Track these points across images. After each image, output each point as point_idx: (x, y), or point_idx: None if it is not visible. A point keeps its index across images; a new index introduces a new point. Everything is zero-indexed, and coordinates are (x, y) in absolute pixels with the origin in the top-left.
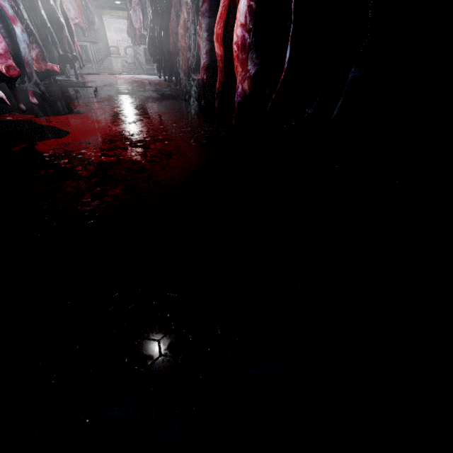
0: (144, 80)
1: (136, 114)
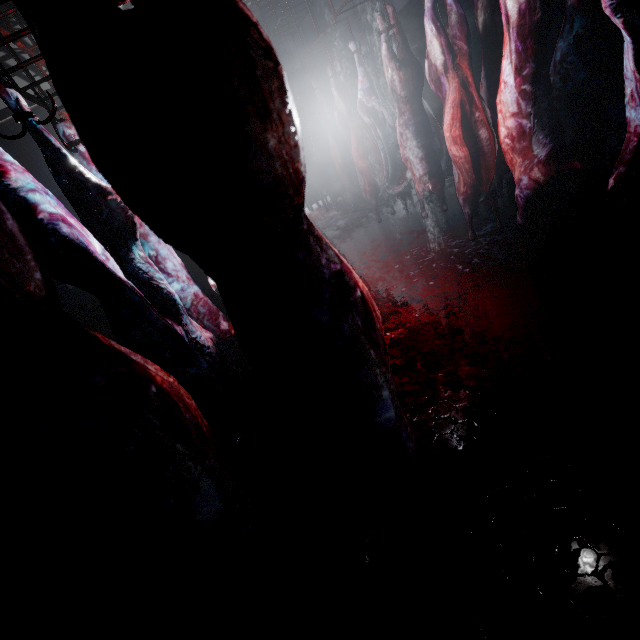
0: None
1: None
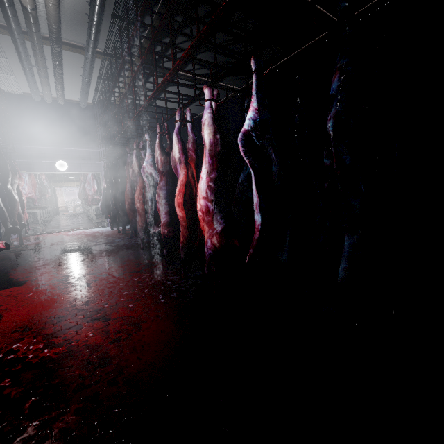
0: (95, 233)
1: (89, 273)
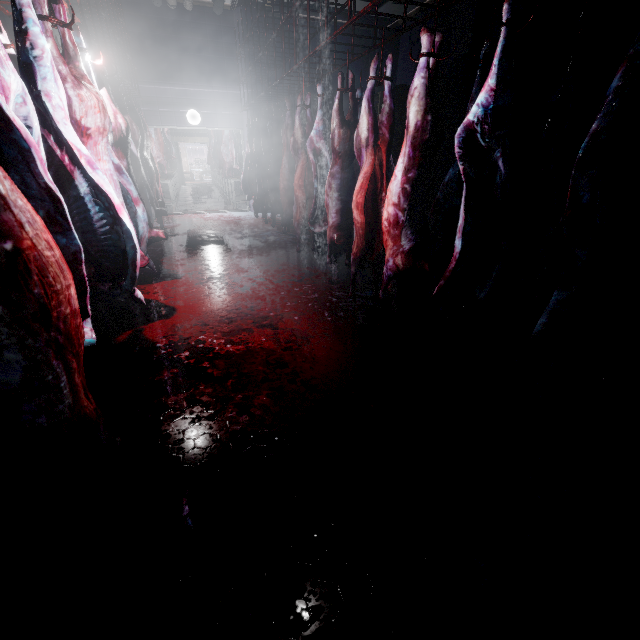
0: (237, 220)
1: (245, 275)
